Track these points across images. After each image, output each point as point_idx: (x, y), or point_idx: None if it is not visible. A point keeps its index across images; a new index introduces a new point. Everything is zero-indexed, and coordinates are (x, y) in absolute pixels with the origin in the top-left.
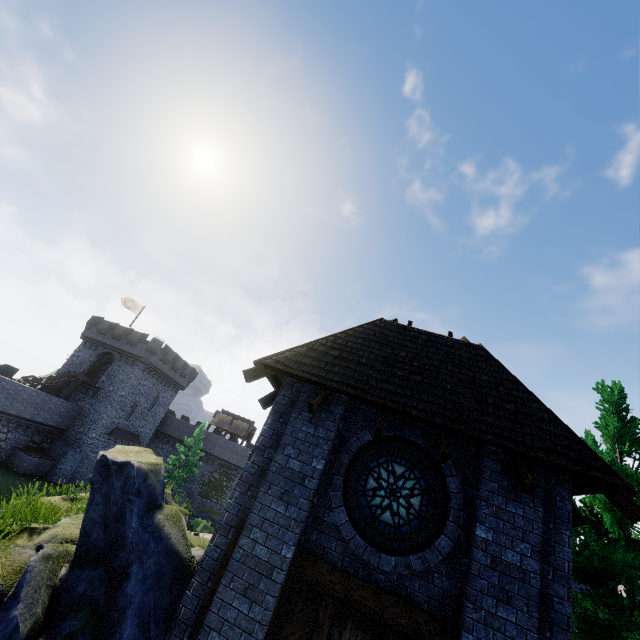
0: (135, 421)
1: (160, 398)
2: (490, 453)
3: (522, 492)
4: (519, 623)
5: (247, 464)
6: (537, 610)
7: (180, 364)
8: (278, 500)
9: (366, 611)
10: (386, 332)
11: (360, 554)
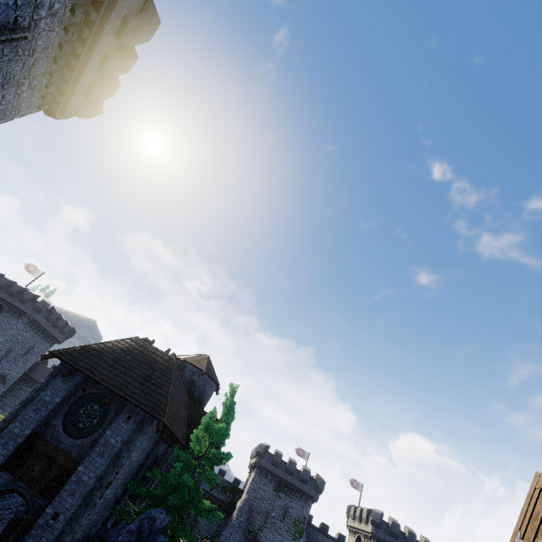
0: (6, 364)
1: (35, 348)
2: (129, 404)
3: (127, 419)
4: (102, 462)
5: (28, 396)
6: (111, 459)
7: (61, 323)
8: (33, 412)
9: (51, 457)
10: (132, 344)
11: (59, 436)
